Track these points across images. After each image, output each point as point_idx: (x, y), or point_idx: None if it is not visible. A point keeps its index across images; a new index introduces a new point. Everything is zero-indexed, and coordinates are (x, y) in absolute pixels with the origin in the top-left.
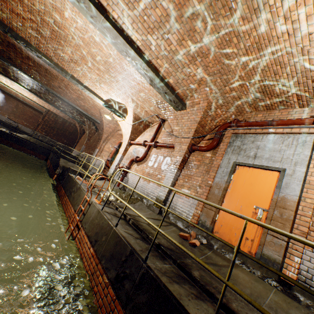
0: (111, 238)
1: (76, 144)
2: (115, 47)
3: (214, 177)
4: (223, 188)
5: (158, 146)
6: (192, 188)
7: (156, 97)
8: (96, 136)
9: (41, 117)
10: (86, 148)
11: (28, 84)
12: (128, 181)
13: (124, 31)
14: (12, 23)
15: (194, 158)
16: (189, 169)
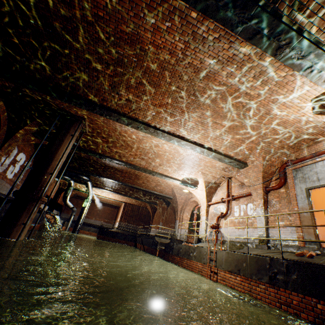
0: (249, 261)
1: (151, 224)
2: (194, 152)
3: (297, 204)
4: (309, 209)
5: (236, 198)
6: (284, 219)
7: (221, 166)
8: (170, 210)
9: (122, 209)
10: (164, 224)
11: (116, 188)
12: (223, 235)
13: (200, 144)
14: (127, 160)
15: (271, 196)
16: (272, 206)
